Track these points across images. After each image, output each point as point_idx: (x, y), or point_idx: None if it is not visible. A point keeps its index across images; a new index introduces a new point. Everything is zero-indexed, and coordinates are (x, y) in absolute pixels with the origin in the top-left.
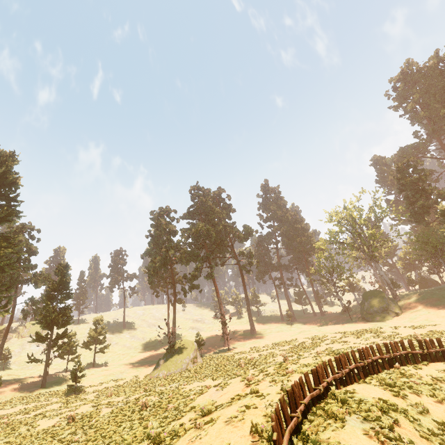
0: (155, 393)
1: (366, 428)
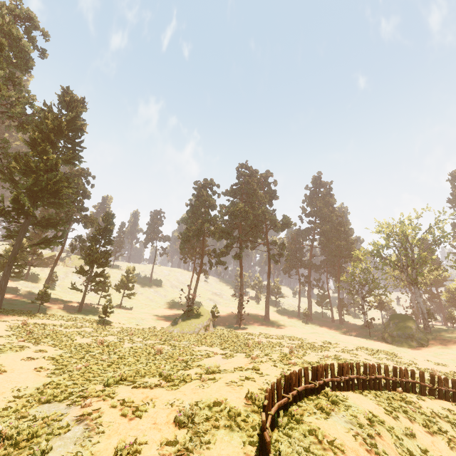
0: (169, 344)
1: (346, 426)
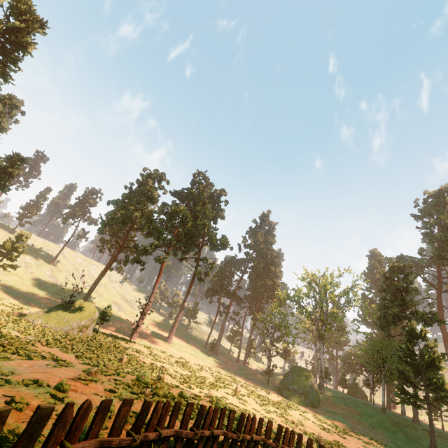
0: None
1: None
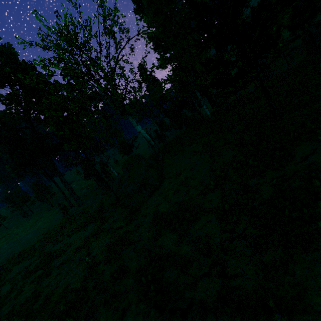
0: None
1: None
